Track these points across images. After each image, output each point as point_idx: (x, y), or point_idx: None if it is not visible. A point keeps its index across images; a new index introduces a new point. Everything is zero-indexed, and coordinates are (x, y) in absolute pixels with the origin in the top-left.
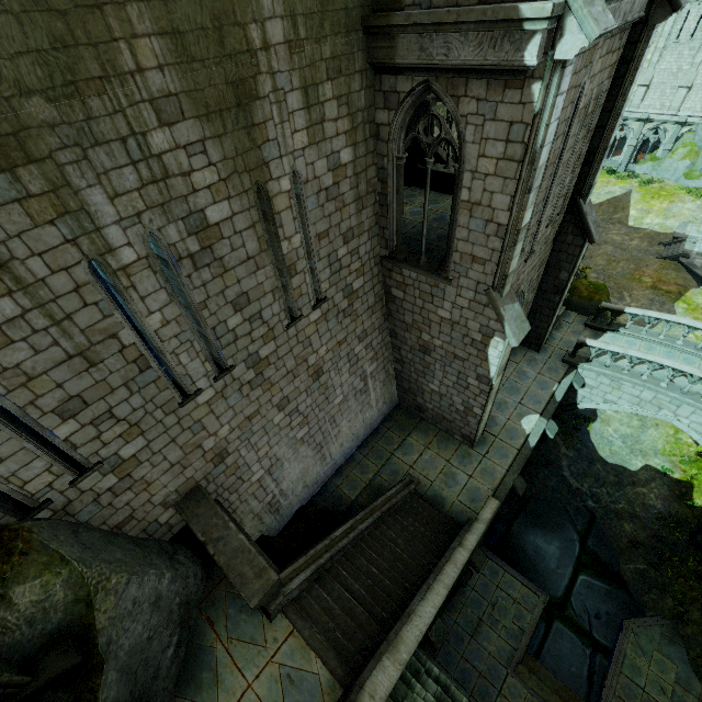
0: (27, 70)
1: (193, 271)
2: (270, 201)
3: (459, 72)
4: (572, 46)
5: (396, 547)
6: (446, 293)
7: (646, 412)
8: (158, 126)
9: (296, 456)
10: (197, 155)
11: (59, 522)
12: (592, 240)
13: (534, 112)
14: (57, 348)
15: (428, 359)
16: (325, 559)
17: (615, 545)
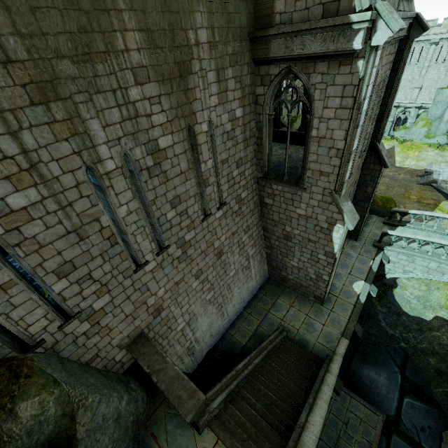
0: (63, 43)
1: (148, 179)
2: (195, 137)
3: (310, 59)
4: (382, 37)
5: (281, 376)
6: (302, 197)
7: (434, 277)
8: (134, 85)
9: (206, 313)
10: (156, 104)
11: (51, 355)
12: (387, 166)
13: (359, 78)
14: (61, 225)
15: (290, 244)
16: (234, 385)
17: (426, 374)
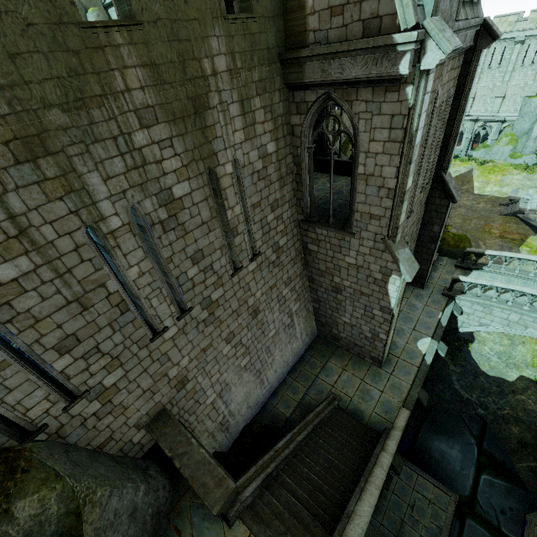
0: (50, 91)
1: (162, 234)
2: (218, 180)
3: (351, 84)
4: (433, 59)
5: (329, 455)
6: (351, 244)
7: (515, 331)
8: (139, 128)
9: (241, 381)
10: (167, 148)
11: (54, 443)
12: (455, 201)
13: (409, 106)
14: (59, 295)
15: (339, 297)
16: (271, 468)
17: (507, 446)
